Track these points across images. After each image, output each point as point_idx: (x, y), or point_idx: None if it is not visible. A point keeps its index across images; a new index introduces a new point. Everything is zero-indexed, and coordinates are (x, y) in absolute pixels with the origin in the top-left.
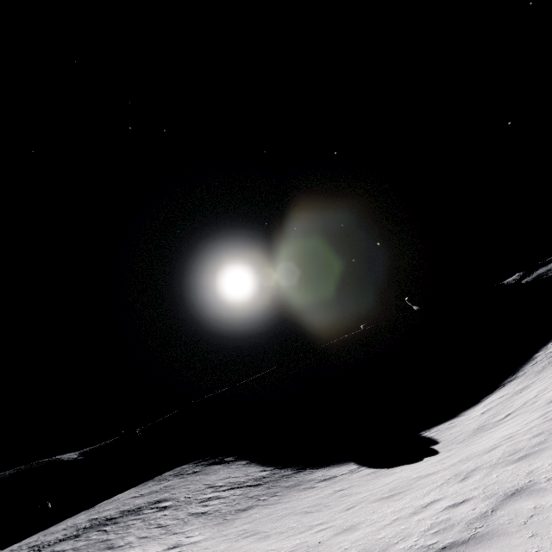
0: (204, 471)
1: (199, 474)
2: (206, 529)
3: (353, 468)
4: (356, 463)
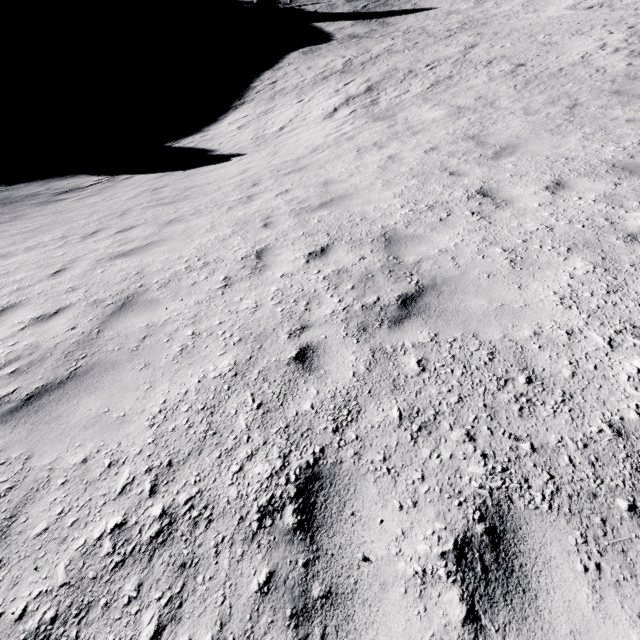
0: None
1: None
2: None
3: (99, 179)
4: (93, 175)
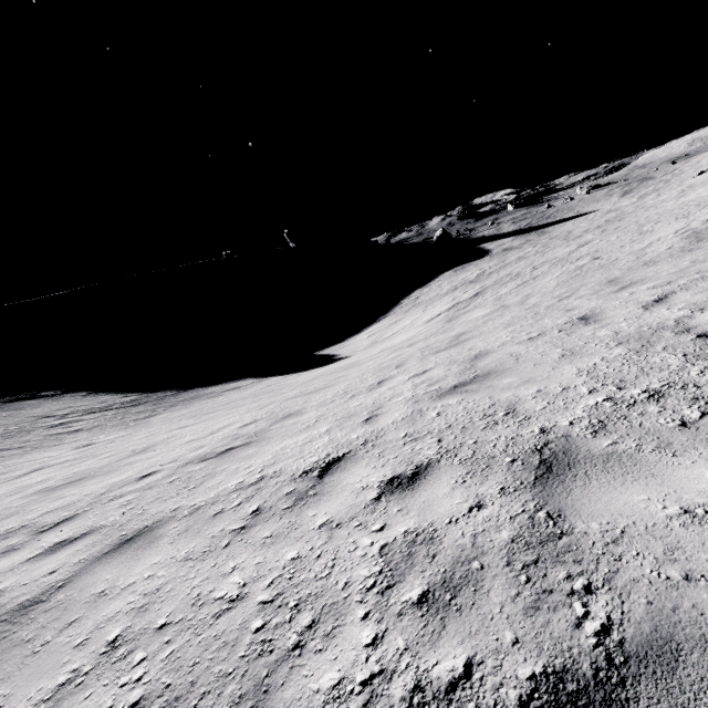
0: (9, 408)
1: (2, 411)
2: (111, 433)
3: (255, 381)
4: (255, 378)
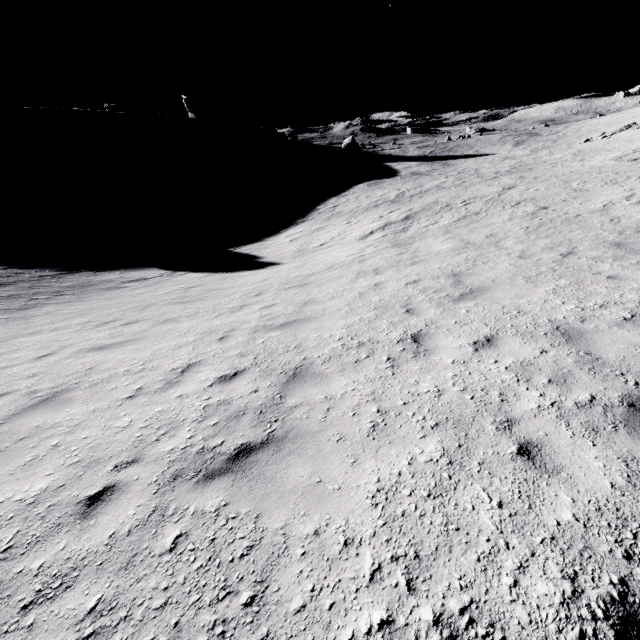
0: None
1: None
2: None
3: (164, 273)
4: (162, 269)
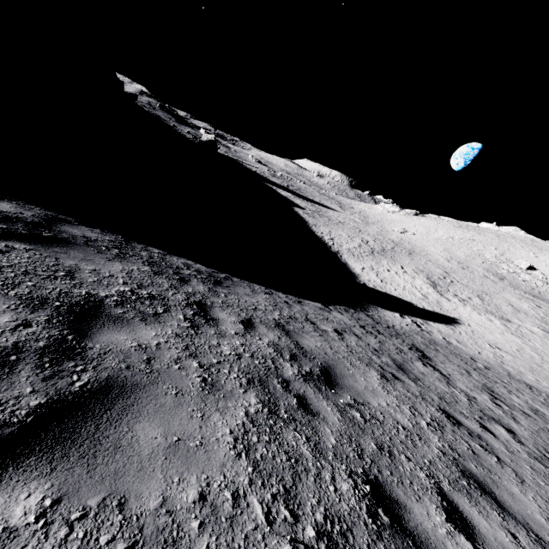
0: (134, 305)
1: (193, 338)
2: None
3: (401, 316)
4: (382, 308)
